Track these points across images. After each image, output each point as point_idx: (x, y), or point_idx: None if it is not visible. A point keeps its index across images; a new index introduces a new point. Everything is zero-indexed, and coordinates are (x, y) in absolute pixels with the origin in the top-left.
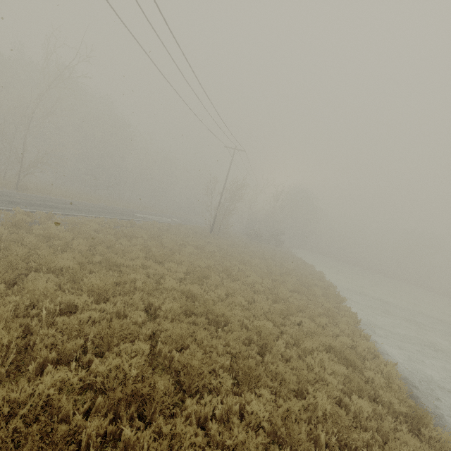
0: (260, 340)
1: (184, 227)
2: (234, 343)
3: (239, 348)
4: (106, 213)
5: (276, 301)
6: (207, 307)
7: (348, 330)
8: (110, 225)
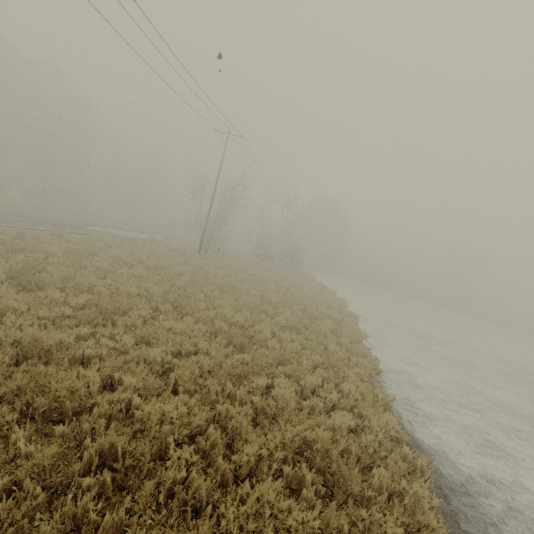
0: (137, 450)
1: (160, 244)
2: (27, 483)
3: (4, 512)
4: (25, 222)
5: (243, 349)
6: (39, 379)
7: (356, 393)
8: (10, 236)
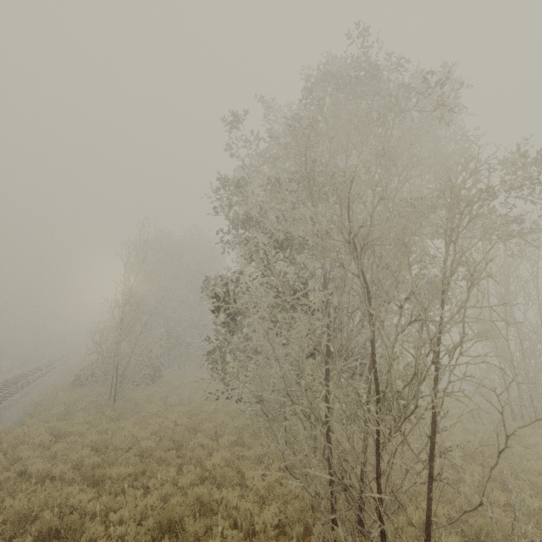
0: None
1: None
2: None
3: None
4: None
5: None
6: None
7: None
8: None
